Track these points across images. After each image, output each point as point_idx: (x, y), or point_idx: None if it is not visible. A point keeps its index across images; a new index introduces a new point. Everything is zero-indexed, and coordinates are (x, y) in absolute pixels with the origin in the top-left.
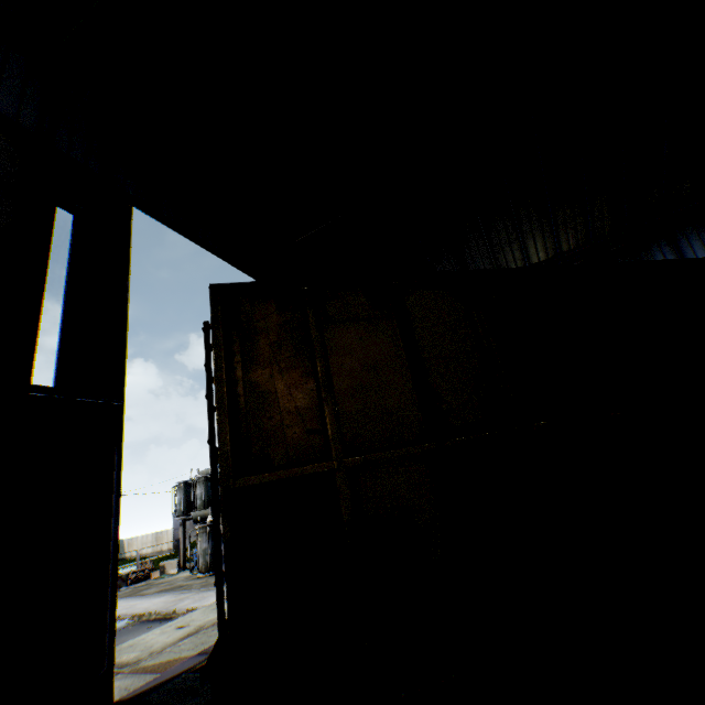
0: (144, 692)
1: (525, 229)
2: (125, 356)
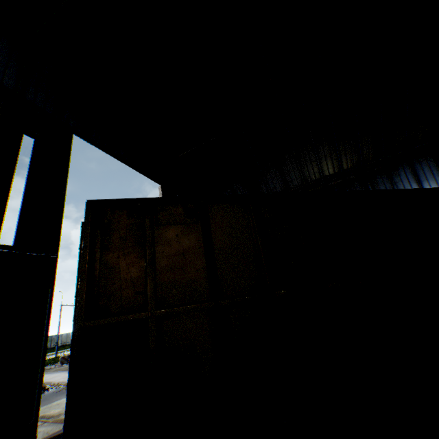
0: (57, 436)
1: (321, 154)
2: (60, 227)
